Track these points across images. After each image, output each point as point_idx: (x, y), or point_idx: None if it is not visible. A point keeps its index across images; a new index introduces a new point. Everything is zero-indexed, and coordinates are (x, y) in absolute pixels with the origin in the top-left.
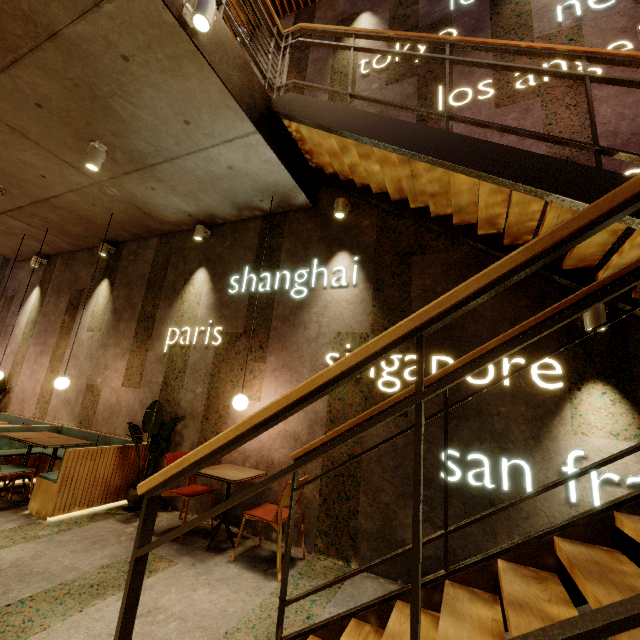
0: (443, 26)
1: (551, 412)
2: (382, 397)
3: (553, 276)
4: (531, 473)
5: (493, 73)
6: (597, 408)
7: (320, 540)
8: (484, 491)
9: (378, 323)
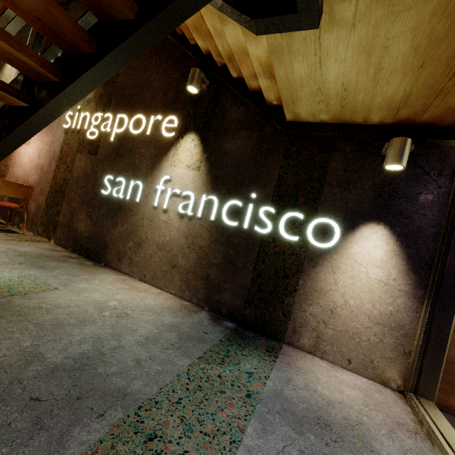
0: None
1: (164, 152)
2: (88, 142)
3: (187, 51)
4: (142, 189)
5: None
6: (186, 150)
7: (40, 228)
8: (119, 200)
9: (98, 91)
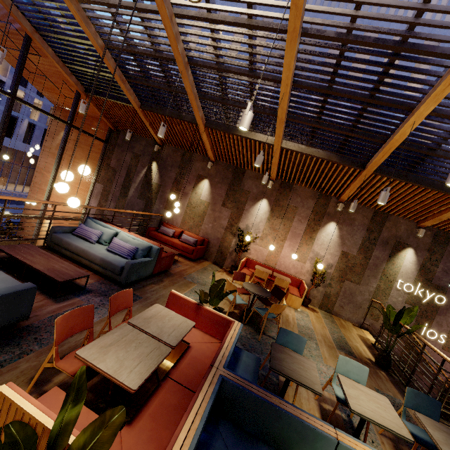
0: (442, 291)
1: None
2: None
3: None
4: None
5: (448, 332)
6: None
7: None
8: None
9: None
